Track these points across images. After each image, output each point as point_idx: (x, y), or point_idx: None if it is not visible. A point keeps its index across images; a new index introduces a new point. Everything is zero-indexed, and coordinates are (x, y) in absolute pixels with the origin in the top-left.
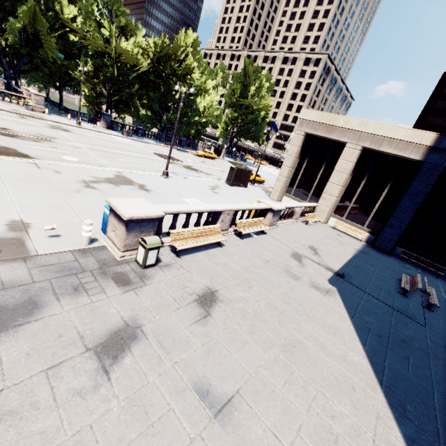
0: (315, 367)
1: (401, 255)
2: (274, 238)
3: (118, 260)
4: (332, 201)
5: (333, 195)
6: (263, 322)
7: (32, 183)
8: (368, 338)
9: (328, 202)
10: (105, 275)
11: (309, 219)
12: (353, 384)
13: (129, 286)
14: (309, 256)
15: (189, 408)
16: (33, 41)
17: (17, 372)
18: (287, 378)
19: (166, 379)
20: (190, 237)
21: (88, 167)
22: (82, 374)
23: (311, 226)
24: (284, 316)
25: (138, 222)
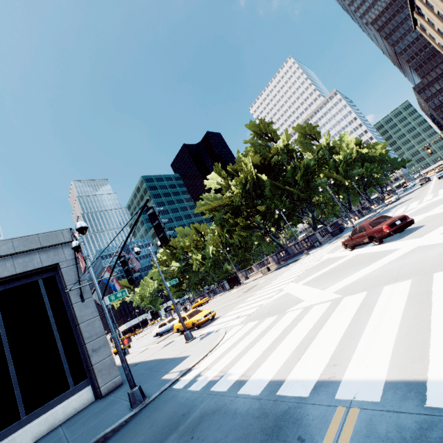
0: None
1: None
2: None
3: None
4: None
5: None
6: None
7: None
8: None
9: None
10: None
11: None
12: None
13: None
14: None
15: None
16: None
17: None
18: None
19: None
20: None
21: None
22: None
23: None
24: None
25: None
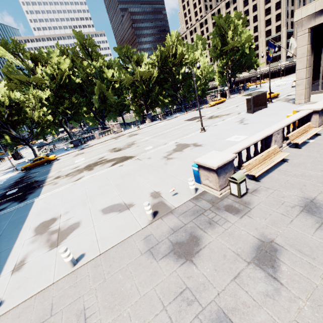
0: None
1: None
2: None
3: (219, 197)
4: None
5: None
6: None
7: (144, 169)
8: None
9: None
10: (219, 209)
11: None
12: None
13: (240, 213)
14: None
15: None
16: (104, 99)
17: (218, 282)
18: None
19: None
20: (258, 163)
21: (160, 148)
22: (258, 281)
23: None
24: None
25: (222, 167)
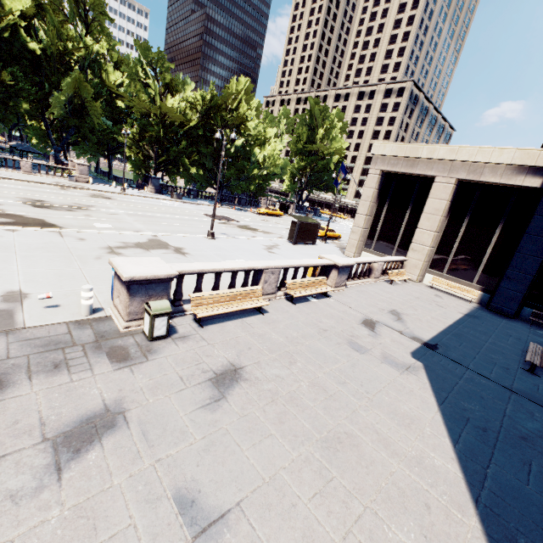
0: (368, 473)
1: (530, 318)
2: (341, 302)
3: (122, 331)
4: (425, 252)
5: (425, 244)
6: (301, 408)
7: (48, 252)
8: (463, 432)
9: (420, 254)
10: (99, 349)
11: (394, 278)
12: (428, 500)
13: (125, 362)
14: (388, 322)
15: (158, 525)
16: (80, 111)
17: None
18: (320, 486)
19: (138, 482)
20: (218, 302)
21: (119, 233)
22: (26, 471)
23: (398, 286)
24: (334, 400)
25: (143, 284)
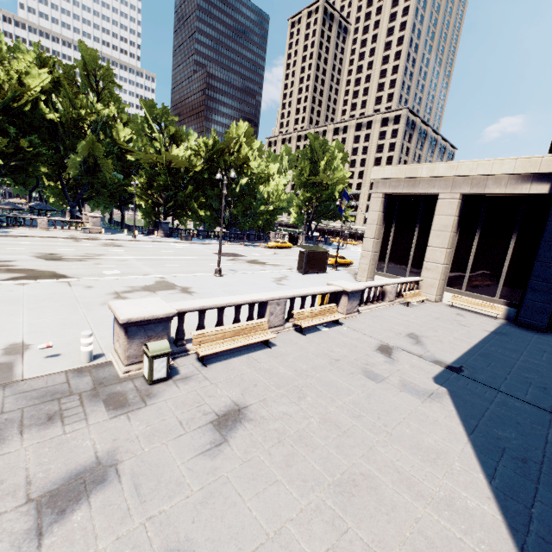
0: (389, 520)
1: None
2: (354, 329)
3: (121, 377)
4: (440, 270)
5: (438, 262)
6: (310, 448)
7: (55, 302)
8: (499, 465)
9: (434, 272)
10: (96, 397)
11: (409, 299)
12: (462, 551)
13: (122, 409)
14: (406, 346)
15: None
16: (93, 169)
17: None
18: (333, 540)
19: (126, 545)
20: (222, 338)
21: (126, 278)
22: (4, 539)
23: (415, 308)
24: (348, 436)
25: (142, 325)
